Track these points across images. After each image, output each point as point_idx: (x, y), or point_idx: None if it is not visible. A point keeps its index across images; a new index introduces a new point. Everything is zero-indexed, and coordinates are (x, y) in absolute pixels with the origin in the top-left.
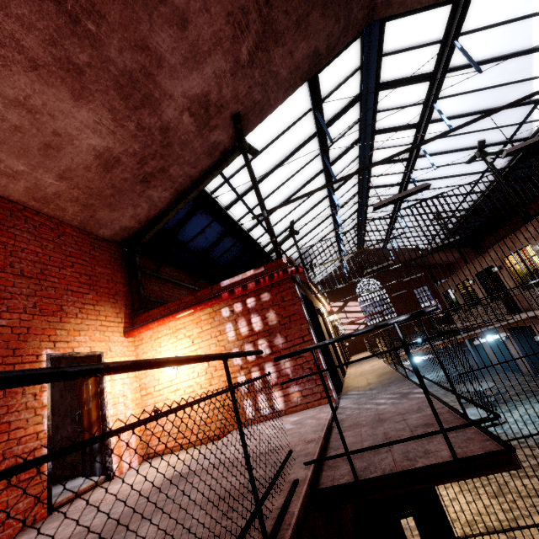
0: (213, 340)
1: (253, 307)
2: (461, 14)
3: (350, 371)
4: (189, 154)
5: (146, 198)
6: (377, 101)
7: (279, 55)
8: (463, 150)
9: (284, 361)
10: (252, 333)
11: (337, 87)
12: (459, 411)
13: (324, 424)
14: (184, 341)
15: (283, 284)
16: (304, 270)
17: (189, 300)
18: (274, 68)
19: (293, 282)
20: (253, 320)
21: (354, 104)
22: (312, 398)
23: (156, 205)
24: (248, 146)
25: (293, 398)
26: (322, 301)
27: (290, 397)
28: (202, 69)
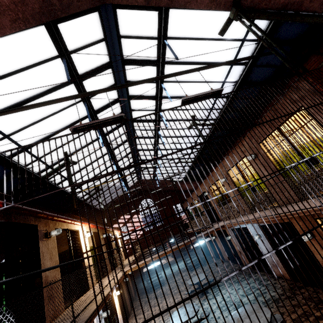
0: None
1: None
2: (164, 21)
3: (94, 287)
4: None
5: None
6: (125, 73)
7: None
8: (185, 120)
9: None
10: None
11: (84, 46)
12: None
13: None
14: None
15: None
16: None
17: None
18: None
19: None
20: None
21: (107, 69)
22: None
23: None
24: None
25: None
26: (65, 222)
27: None
28: None
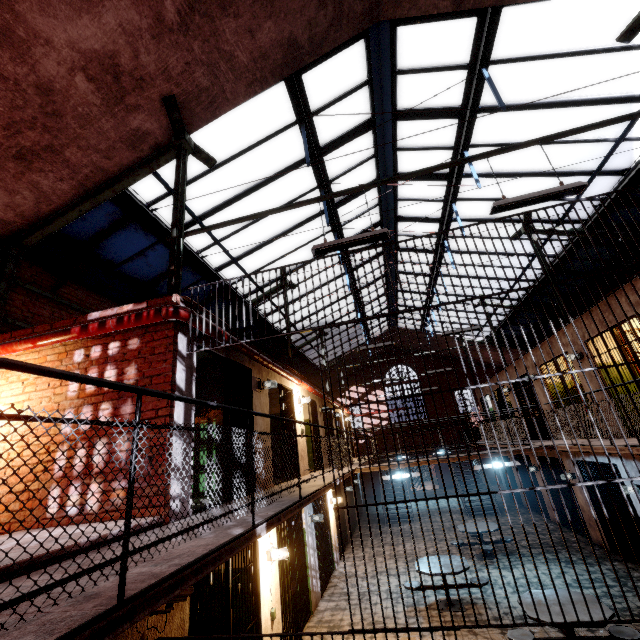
0: (49, 392)
1: (113, 355)
2: (488, 32)
3: (307, 475)
4: (95, 136)
5: (28, 184)
6: (396, 135)
7: (231, 29)
8: (507, 221)
9: (122, 440)
10: (98, 392)
11: (334, 100)
12: (161, 580)
13: (37, 553)
14: (14, 386)
15: (161, 330)
16: (190, 316)
17: (43, 330)
18: (225, 46)
19: (174, 330)
20: (107, 373)
21: (364, 131)
22: (138, 504)
23: (49, 199)
24: (191, 147)
25: (113, 498)
26: (280, 374)
27: (111, 496)
28: (99, 15)
